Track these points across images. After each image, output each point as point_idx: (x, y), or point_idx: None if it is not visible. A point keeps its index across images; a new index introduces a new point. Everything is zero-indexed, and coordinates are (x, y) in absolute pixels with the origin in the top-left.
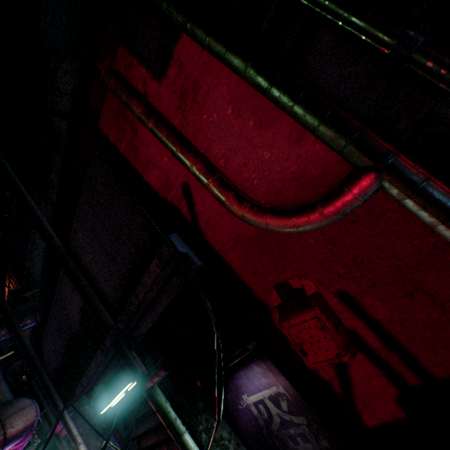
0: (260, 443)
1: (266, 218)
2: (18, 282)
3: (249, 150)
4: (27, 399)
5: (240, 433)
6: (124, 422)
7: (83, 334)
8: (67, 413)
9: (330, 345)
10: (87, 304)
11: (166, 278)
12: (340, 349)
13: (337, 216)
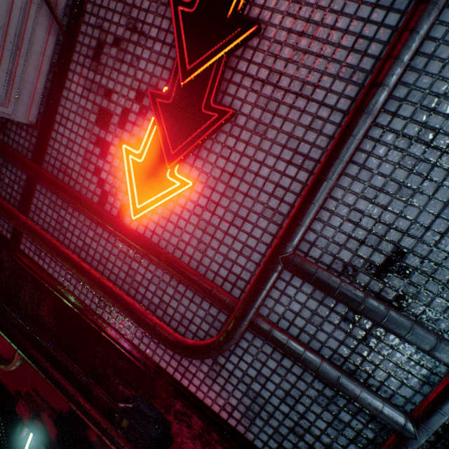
0: None
1: (1, 366)
2: None
3: (0, 338)
4: None
5: None
6: None
7: None
8: None
9: (27, 411)
10: None
11: None
12: (29, 412)
13: (17, 364)
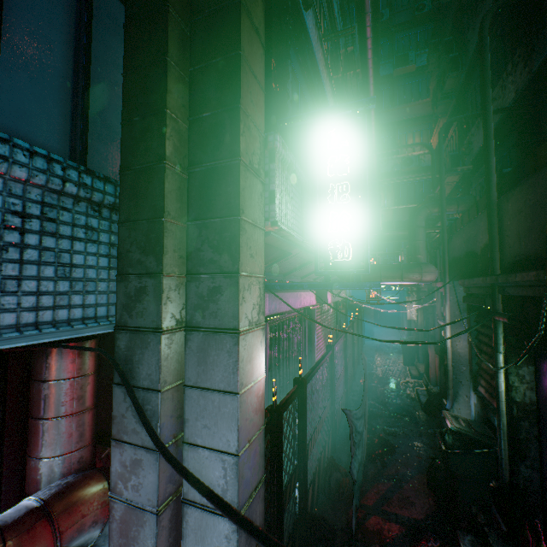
0: (544, 401)
1: None
2: (457, 142)
3: None
4: (434, 268)
5: (537, 387)
6: (475, 318)
7: (478, 257)
8: (448, 283)
9: None
10: (488, 250)
11: (536, 284)
12: None
13: None
